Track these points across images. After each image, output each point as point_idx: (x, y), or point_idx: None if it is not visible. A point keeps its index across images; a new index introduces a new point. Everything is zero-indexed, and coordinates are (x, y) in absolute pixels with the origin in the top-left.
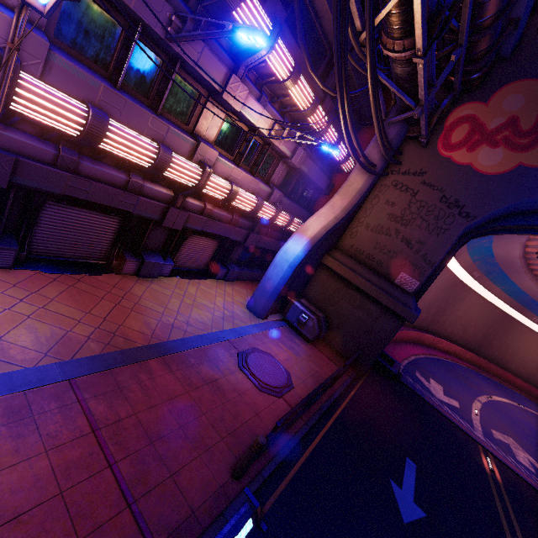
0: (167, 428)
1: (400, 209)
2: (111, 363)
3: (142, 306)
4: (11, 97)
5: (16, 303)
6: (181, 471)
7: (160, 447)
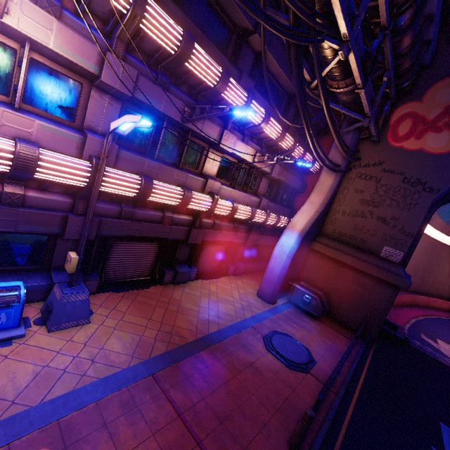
0: (229, 408)
1: (369, 194)
2: (175, 358)
3: (183, 308)
4: (100, 183)
5: (105, 319)
6: (250, 446)
7: (228, 426)
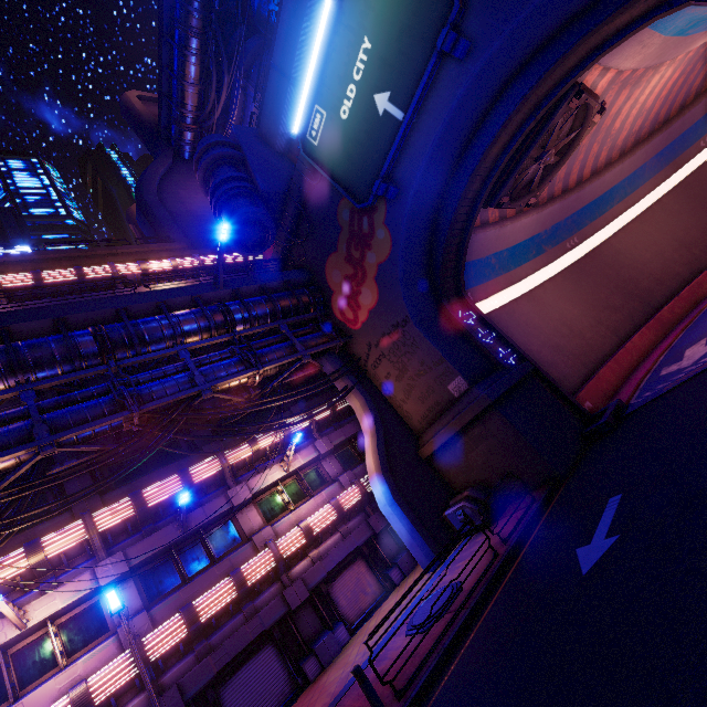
0: None
1: (393, 370)
2: None
3: (326, 686)
4: (146, 655)
5: None
6: None
7: None
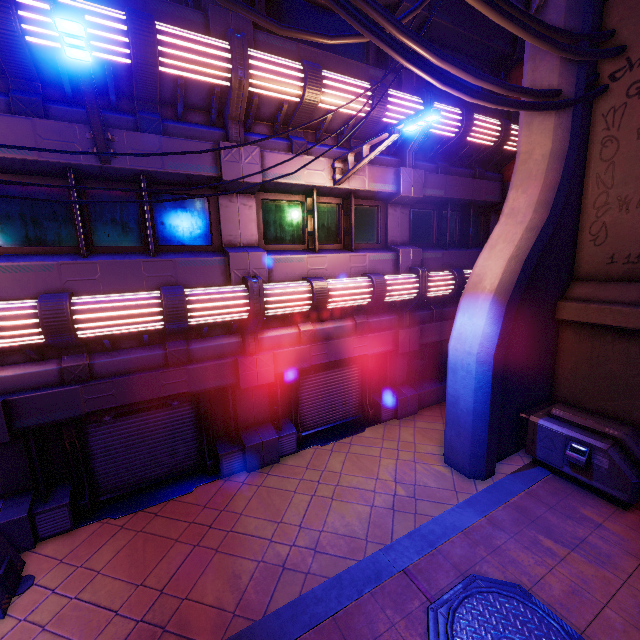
0: None
1: None
2: None
3: (237, 534)
4: None
5: (42, 601)
6: None
7: None
